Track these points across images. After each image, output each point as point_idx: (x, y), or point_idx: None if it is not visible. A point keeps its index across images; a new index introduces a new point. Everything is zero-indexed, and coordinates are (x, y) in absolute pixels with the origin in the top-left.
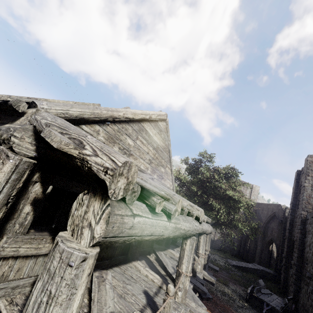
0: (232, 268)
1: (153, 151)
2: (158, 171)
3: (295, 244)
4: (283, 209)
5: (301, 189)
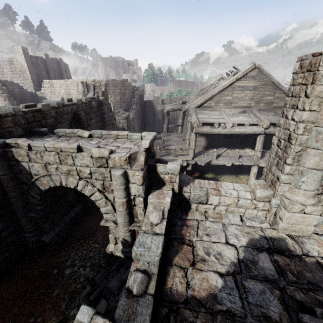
0: None
1: (251, 92)
2: (264, 101)
3: None
4: None
5: None
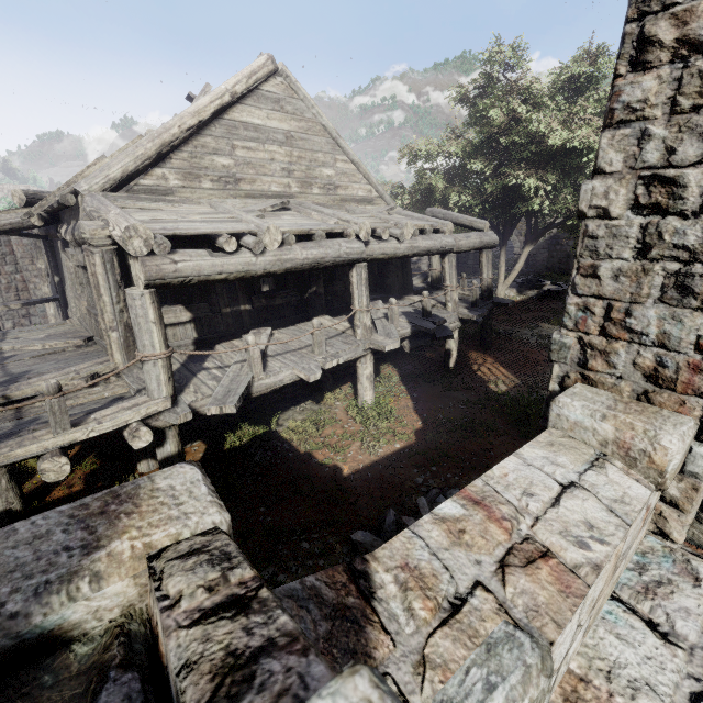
0: None
1: (284, 150)
2: (319, 180)
3: None
4: None
5: None
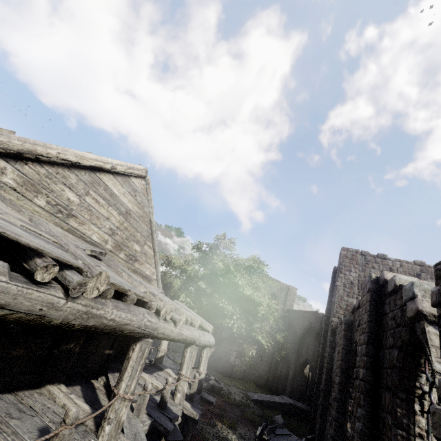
0: (250, 404)
1: (120, 217)
2: (128, 249)
3: (324, 362)
4: (321, 317)
5: (335, 289)
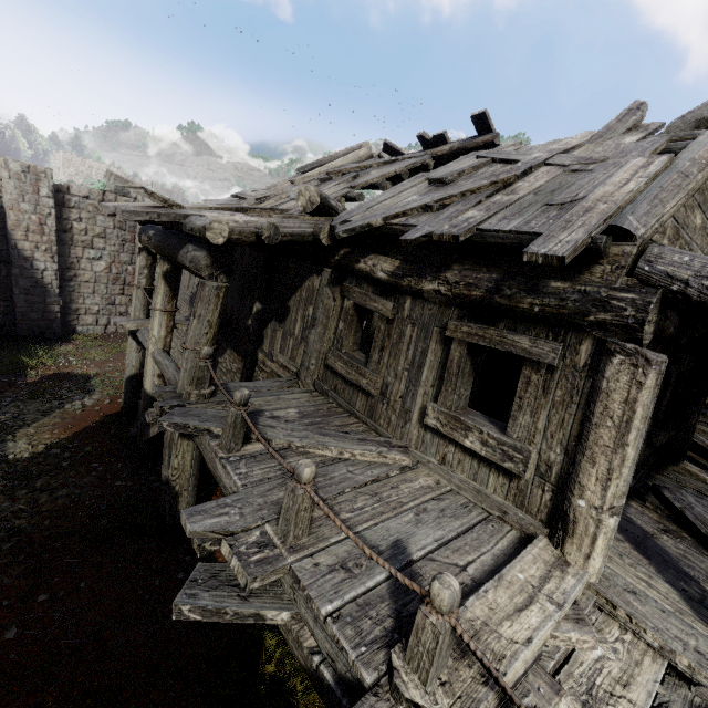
0: None
1: None
2: None
3: None
4: None
5: None
